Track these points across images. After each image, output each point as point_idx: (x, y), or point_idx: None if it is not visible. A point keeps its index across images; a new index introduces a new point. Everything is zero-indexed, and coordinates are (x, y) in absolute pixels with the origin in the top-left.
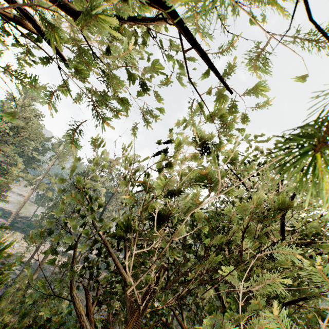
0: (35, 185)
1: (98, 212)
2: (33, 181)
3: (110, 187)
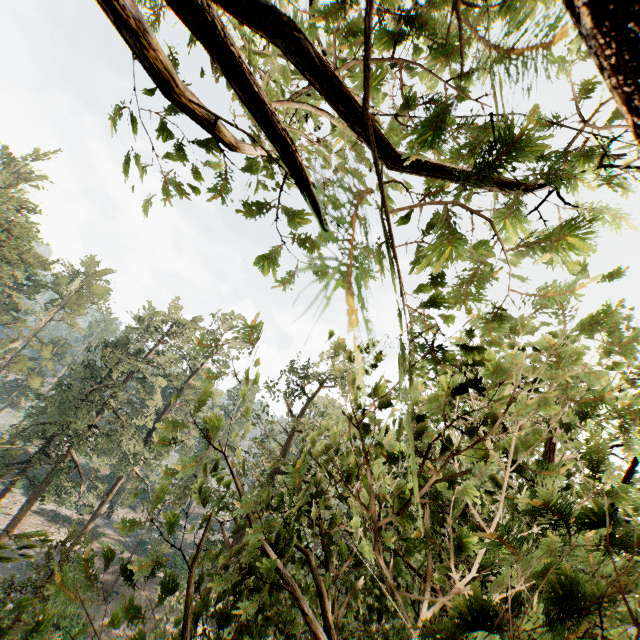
0: (4, 361)
1: (141, 426)
2: (1, 352)
3: (175, 377)
